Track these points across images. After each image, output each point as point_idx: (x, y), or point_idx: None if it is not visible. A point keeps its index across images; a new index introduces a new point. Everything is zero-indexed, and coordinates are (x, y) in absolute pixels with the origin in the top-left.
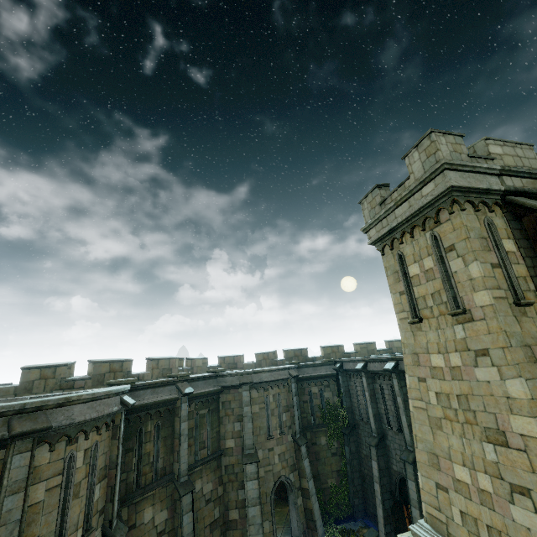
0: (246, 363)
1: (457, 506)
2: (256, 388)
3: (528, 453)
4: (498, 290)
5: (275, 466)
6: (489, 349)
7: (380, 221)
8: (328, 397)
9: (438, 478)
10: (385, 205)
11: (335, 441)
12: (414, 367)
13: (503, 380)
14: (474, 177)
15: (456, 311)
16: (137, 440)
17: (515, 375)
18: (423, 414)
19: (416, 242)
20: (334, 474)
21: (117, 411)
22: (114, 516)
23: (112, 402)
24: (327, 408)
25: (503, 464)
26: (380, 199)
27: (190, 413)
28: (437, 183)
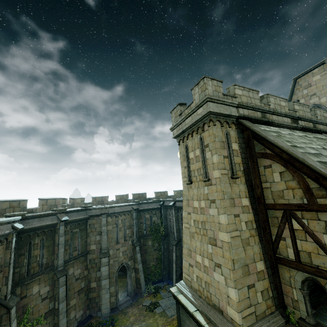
0: (109, 201)
1: (195, 273)
2: (111, 216)
3: (222, 249)
4: (224, 170)
5: (120, 258)
6: (216, 200)
7: (178, 125)
8: (155, 220)
9: (190, 261)
10: (181, 116)
11: (156, 243)
12: (187, 207)
13: (219, 215)
14: (223, 107)
15: (205, 179)
16: (27, 249)
17: (223, 213)
18: (188, 230)
19: (193, 140)
20: (154, 260)
21: (9, 233)
22: (8, 293)
23: (5, 228)
24: (153, 226)
25: (213, 254)
26: (180, 112)
27: (66, 231)
28: (204, 108)
